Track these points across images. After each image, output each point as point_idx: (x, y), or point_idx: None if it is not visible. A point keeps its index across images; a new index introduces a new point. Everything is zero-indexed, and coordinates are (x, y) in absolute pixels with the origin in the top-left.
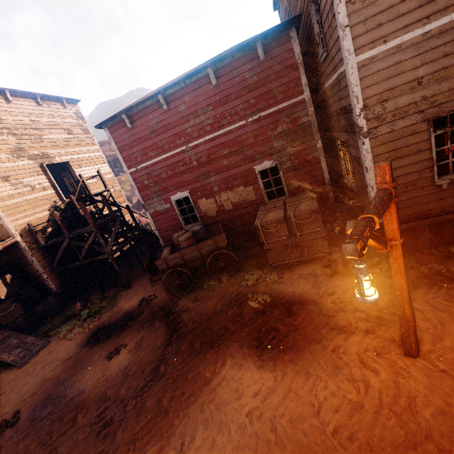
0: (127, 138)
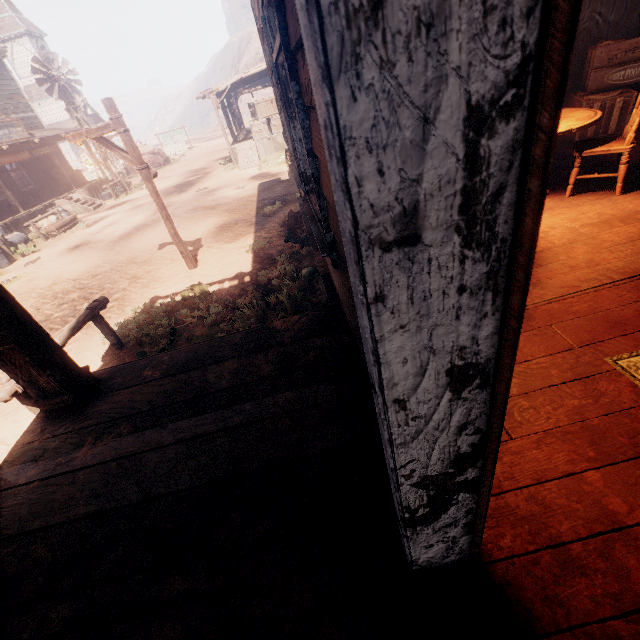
0: None
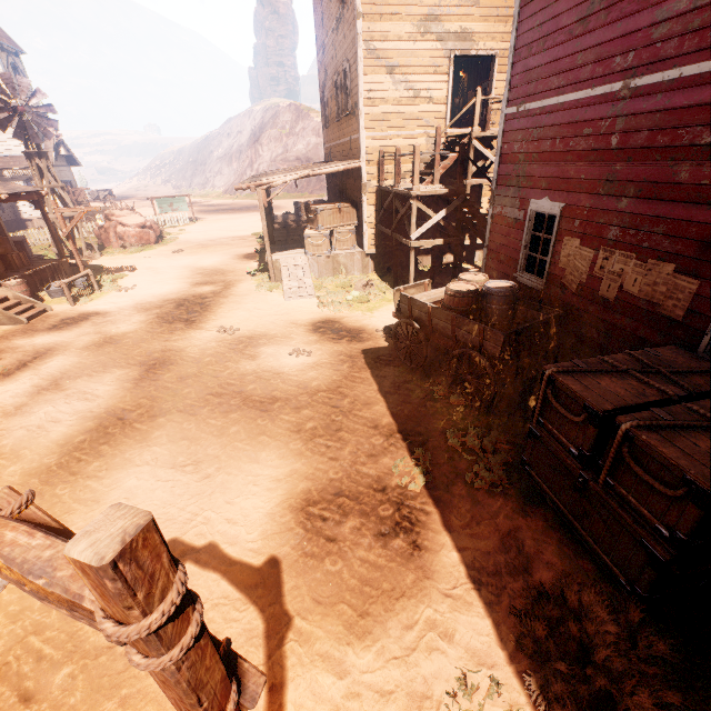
0: (537, 27)
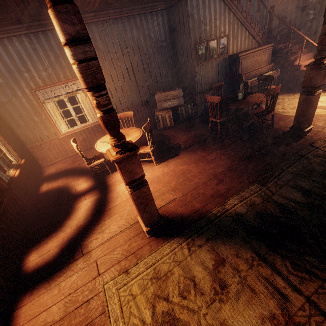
0: None
